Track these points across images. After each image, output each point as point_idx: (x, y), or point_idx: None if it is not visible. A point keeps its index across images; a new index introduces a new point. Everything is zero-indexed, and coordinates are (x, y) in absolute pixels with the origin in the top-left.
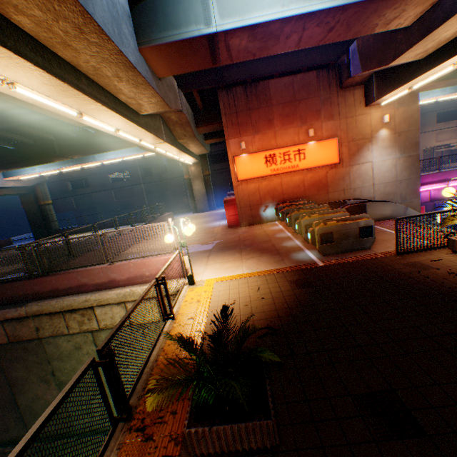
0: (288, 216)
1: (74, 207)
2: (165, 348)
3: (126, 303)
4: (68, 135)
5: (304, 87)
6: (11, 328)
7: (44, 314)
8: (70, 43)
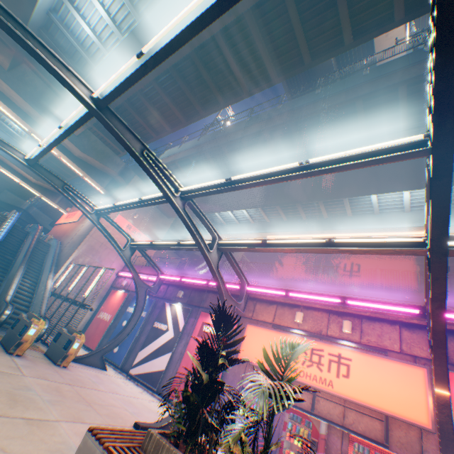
0: None
1: None
2: None
3: None
4: None
5: None
6: None
7: None
8: None
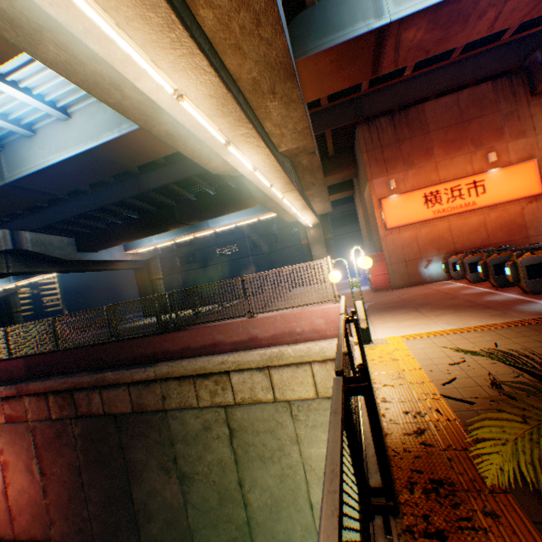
0: (481, 263)
1: (180, 284)
2: (383, 413)
3: (269, 368)
4: (188, 199)
5: (474, 103)
6: (136, 394)
7: (172, 378)
8: (241, 44)
